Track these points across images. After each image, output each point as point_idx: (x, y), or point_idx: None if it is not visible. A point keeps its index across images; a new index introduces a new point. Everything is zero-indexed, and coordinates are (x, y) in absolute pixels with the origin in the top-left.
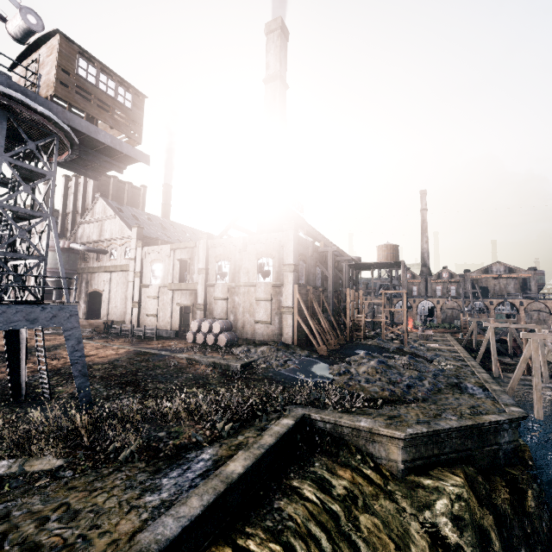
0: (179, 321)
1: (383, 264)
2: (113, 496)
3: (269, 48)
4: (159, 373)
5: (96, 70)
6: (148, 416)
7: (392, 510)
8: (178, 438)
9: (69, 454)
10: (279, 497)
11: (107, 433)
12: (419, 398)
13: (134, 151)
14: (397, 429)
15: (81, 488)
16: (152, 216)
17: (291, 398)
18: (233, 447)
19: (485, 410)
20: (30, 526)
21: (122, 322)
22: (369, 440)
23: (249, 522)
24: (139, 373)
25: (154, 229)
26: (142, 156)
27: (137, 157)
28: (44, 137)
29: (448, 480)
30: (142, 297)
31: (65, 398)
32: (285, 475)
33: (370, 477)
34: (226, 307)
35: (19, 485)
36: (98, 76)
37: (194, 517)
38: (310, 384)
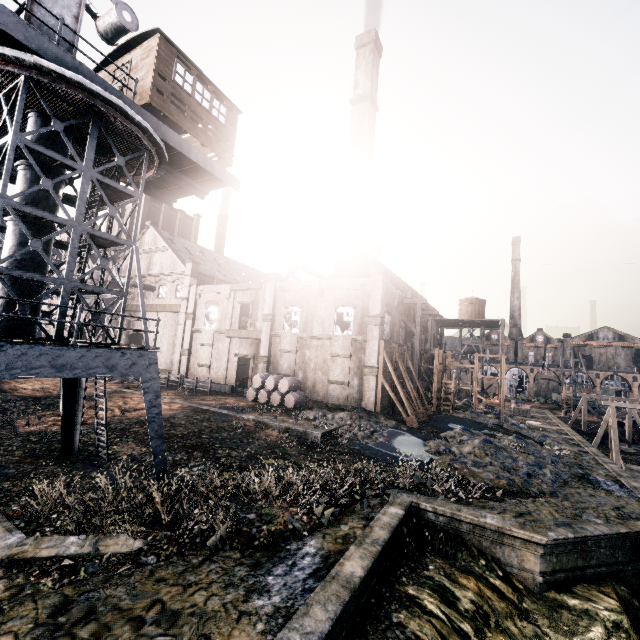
0: (236, 374)
1: (477, 322)
2: (213, 595)
3: (359, 64)
4: (227, 437)
5: (192, 77)
6: (229, 491)
7: (532, 635)
8: (272, 523)
9: (147, 534)
10: (395, 608)
11: (189, 510)
12: (545, 492)
13: (224, 174)
14: (535, 532)
15: (172, 581)
16: (205, 251)
17: (391, 481)
18: (339, 539)
19: (633, 513)
20: (124, 629)
21: (168, 370)
22: (496, 541)
23: (368, 639)
24: (203, 436)
25: (209, 266)
26: (232, 180)
27: (227, 181)
28: (131, 152)
29: (599, 602)
30: (193, 343)
31: (125, 460)
32: (396, 579)
33: (500, 589)
34: (294, 362)
35: (96, 570)
36: (195, 84)
37: (324, 635)
38: (411, 464)
